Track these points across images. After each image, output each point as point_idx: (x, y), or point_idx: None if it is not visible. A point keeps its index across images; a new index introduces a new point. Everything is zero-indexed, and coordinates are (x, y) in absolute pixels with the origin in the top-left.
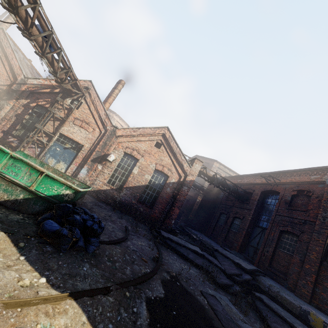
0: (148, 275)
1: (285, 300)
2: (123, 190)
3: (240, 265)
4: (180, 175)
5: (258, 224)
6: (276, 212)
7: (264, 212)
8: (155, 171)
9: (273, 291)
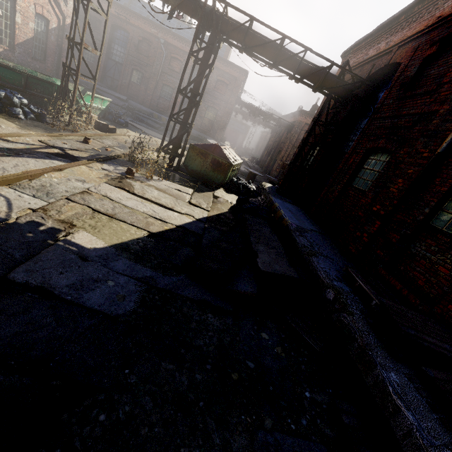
0: (130, 123)
1: (144, 111)
2: (16, 49)
3: (120, 98)
4: (58, 17)
5: (111, 57)
6: (128, 53)
7: (115, 47)
8: (34, 15)
9: (138, 108)
